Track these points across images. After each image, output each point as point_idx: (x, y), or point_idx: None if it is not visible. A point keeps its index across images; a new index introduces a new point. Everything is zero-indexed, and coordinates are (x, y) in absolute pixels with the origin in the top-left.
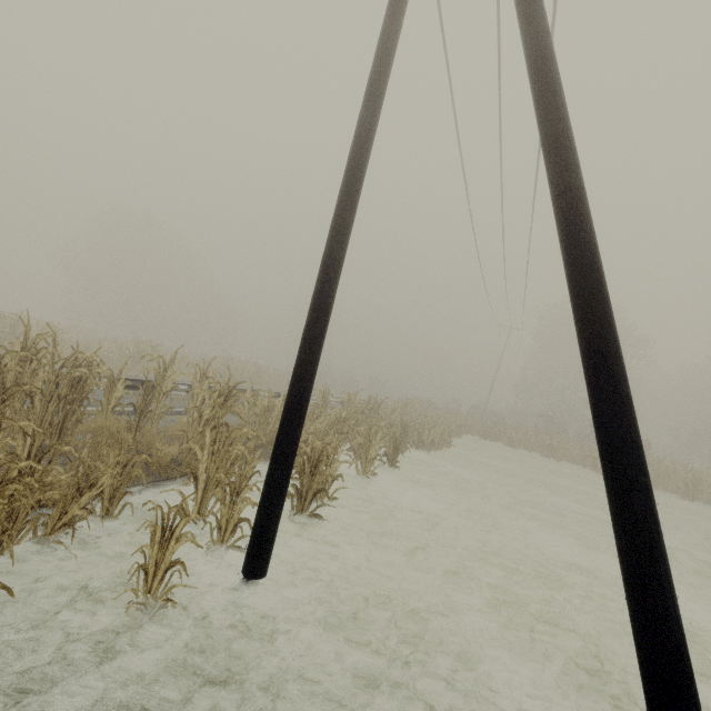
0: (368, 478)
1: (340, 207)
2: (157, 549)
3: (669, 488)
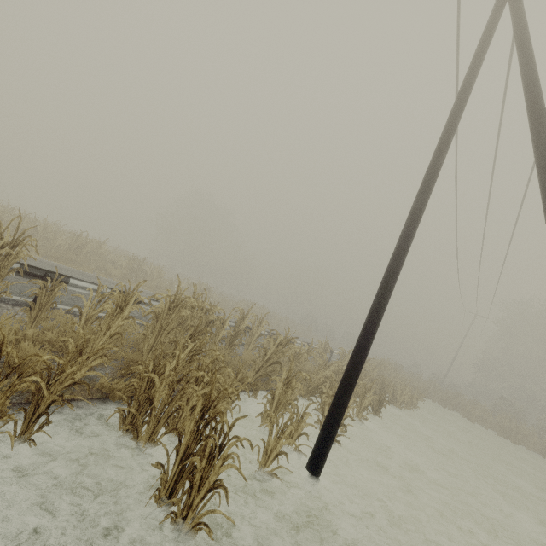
0: (361, 420)
1: (397, 255)
2: (273, 441)
3: None
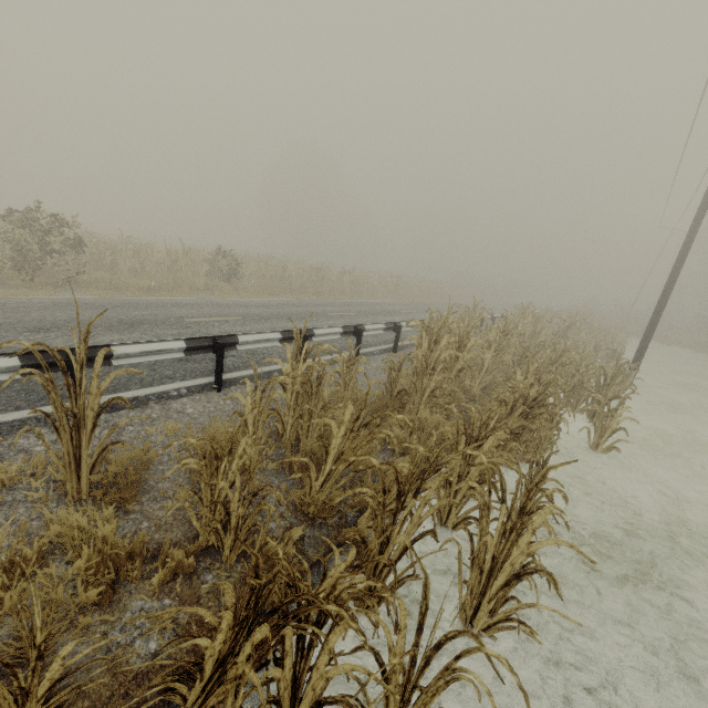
0: None
1: (676, 269)
2: None
3: None
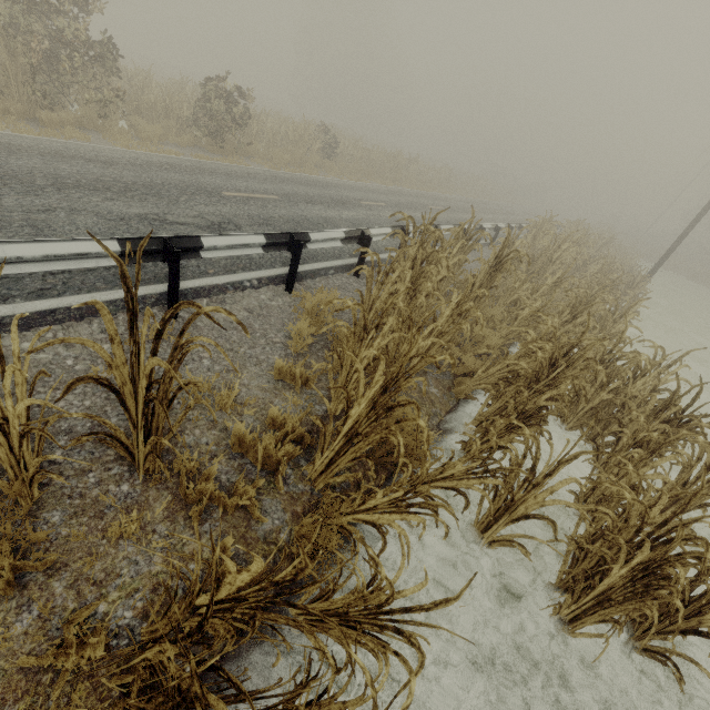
0: None
1: (704, 211)
2: None
3: None
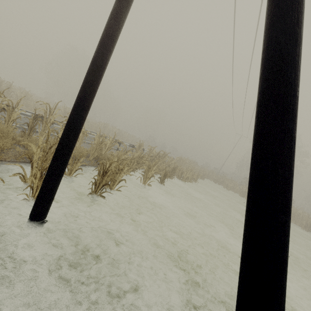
0: (145, 185)
1: None
2: None
3: (297, 223)
